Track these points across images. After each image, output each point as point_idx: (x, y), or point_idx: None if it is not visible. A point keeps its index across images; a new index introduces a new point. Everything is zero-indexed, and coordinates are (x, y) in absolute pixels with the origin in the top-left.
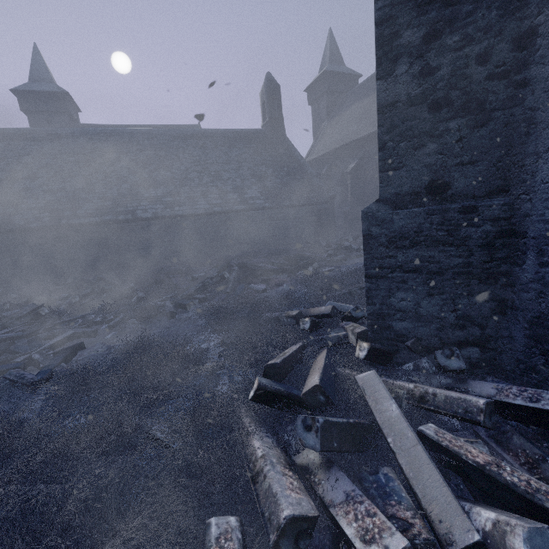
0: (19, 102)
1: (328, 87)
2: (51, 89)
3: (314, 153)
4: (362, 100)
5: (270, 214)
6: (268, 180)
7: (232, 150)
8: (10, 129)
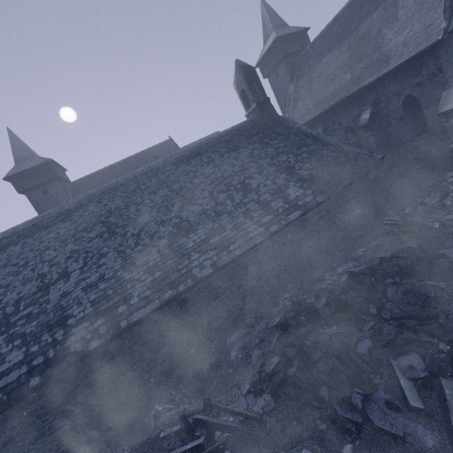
0: (14, 186)
1: (283, 52)
2: (36, 163)
3: (294, 120)
4: (337, 47)
5: (325, 207)
6: (297, 169)
7: (239, 152)
8: (19, 225)
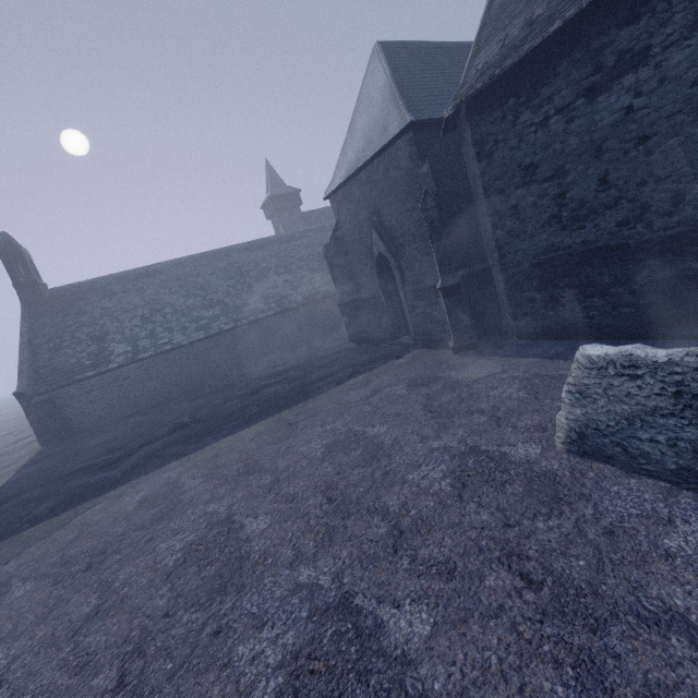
0: (273, 204)
1: None
2: (290, 190)
3: None
4: None
5: None
6: None
7: None
8: None
